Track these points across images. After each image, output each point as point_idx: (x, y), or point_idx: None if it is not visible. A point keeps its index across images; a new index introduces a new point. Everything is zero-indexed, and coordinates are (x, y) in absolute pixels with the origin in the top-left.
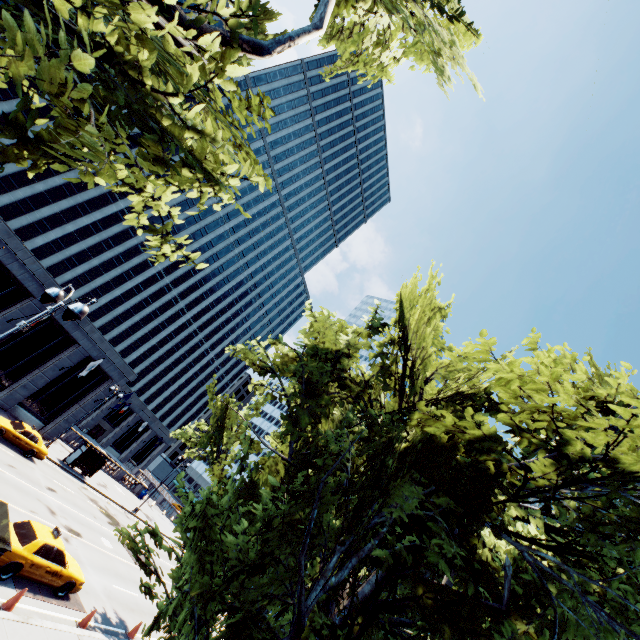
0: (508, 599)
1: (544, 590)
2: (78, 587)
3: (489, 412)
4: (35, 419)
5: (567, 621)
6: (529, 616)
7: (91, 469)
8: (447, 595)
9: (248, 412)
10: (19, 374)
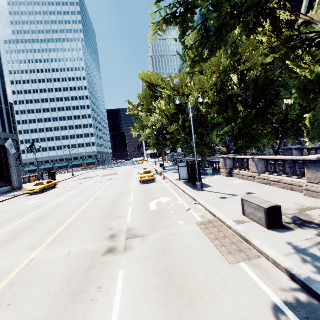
0: (275, 96)
1: (280, 92)
2: None
3: None
4: (6, 188)
5: (281, 93)
6: (277, 96)
7: (52, 179)
8: (265, 102)
9: (165, 103)
10: None
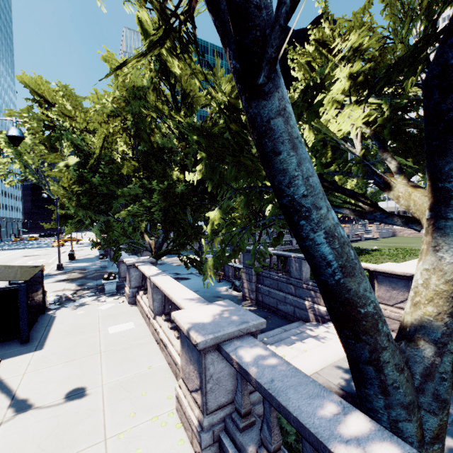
0: None
1: None
2: None
3: (205, 106)
4: None
5: None
6: None
7: None
8: None
9: (32, 136)
10: None
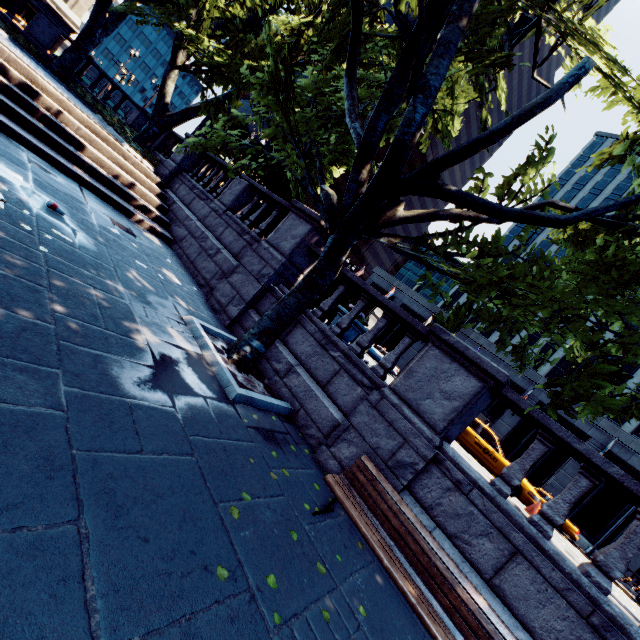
0: None
1: None
2: (527, 496)
3: None
4: (583, 539)
5: None
6: None
7: None
8: None
9: None
10: (543, 474)
